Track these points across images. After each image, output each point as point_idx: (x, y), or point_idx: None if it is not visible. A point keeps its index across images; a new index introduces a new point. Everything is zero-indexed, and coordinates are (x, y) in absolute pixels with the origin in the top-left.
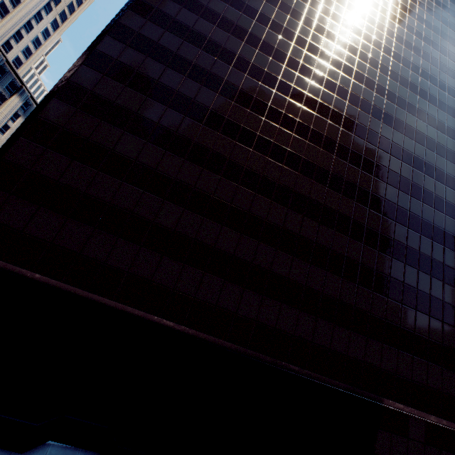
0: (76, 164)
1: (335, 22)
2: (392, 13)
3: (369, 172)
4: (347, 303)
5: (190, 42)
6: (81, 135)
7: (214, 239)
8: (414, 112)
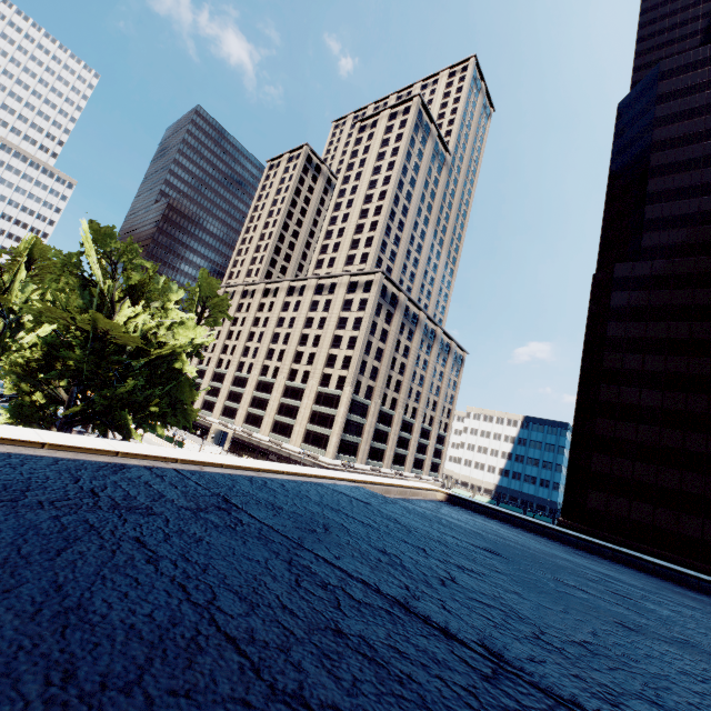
0: (637, 464)
1: None
2: None
3: None
4: None
5: (675, 320)
6: (629, 440)
7: None
8: None
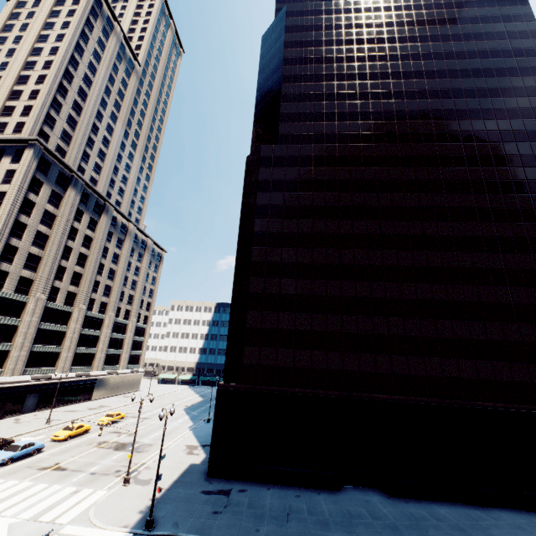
0: (281, 314)
1: (399, 99)
2: (447, 51)
3: (488, 220)
4: (514, 342)
5: (303, 191)
6: (275, 294)
7: (386, 329)
8: (510, 139)
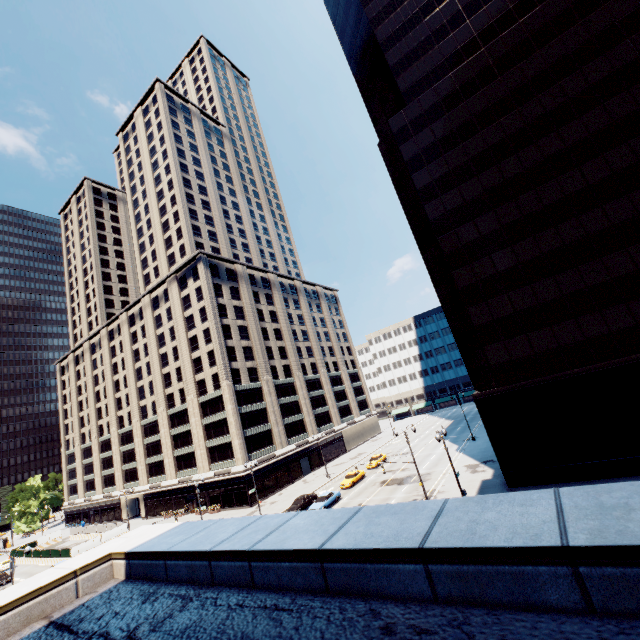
0: (511, 294)
1: None
2: None
3: None
4: None
5: (466, 138)
6: (491, 276)
7: None
8: None
